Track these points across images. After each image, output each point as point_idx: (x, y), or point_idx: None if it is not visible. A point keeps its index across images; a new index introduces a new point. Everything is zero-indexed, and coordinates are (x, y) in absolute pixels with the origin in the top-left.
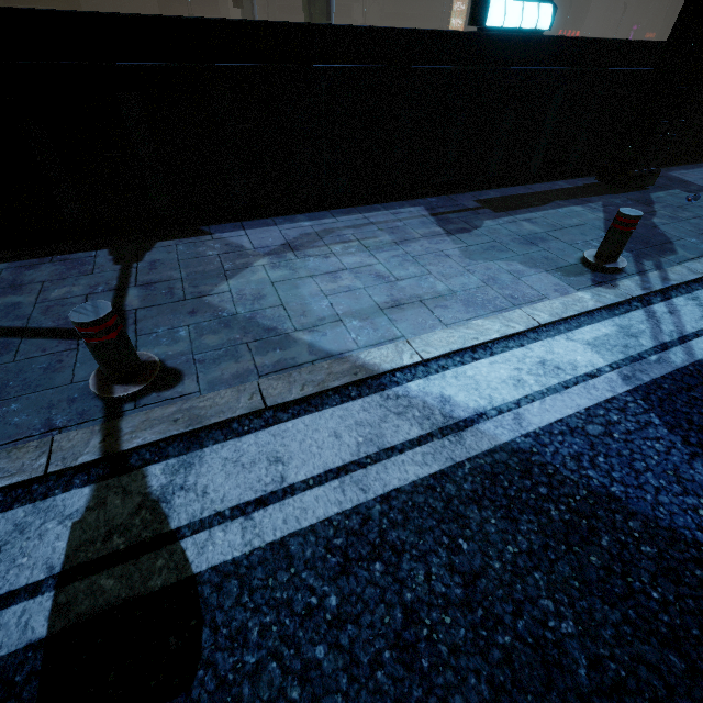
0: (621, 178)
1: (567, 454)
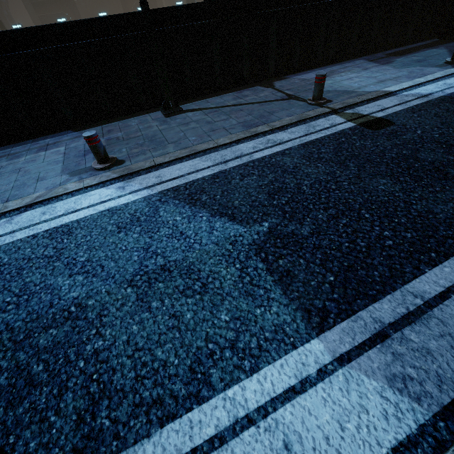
0: (451, 35)
1: None
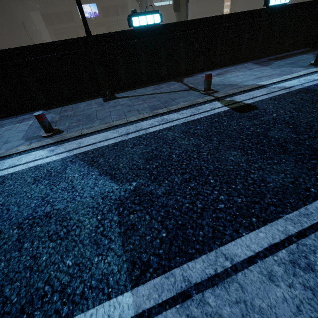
0: None
1: (316, 87)
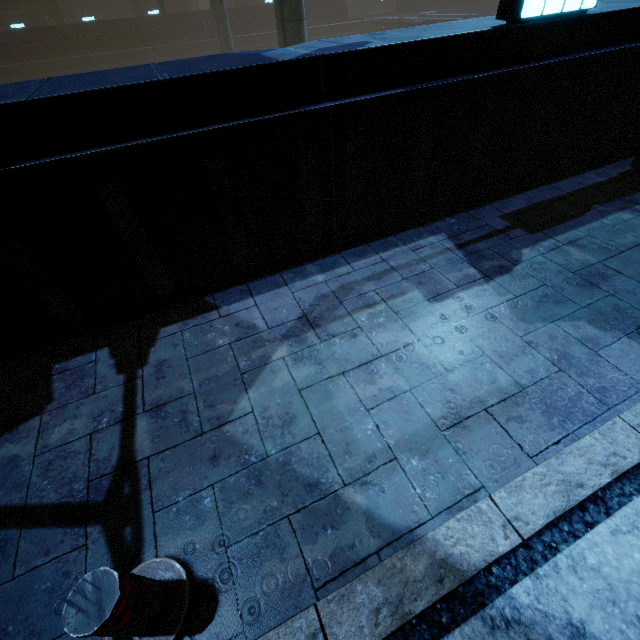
0: None
1: None
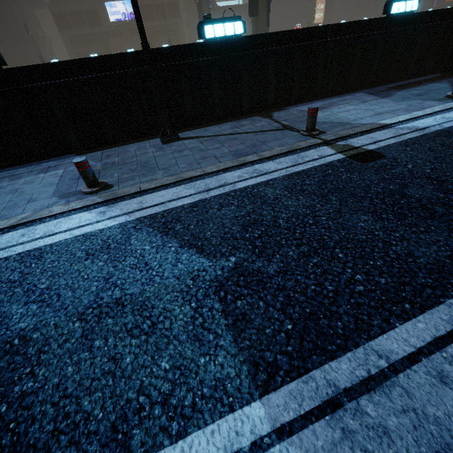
0: None
1: None
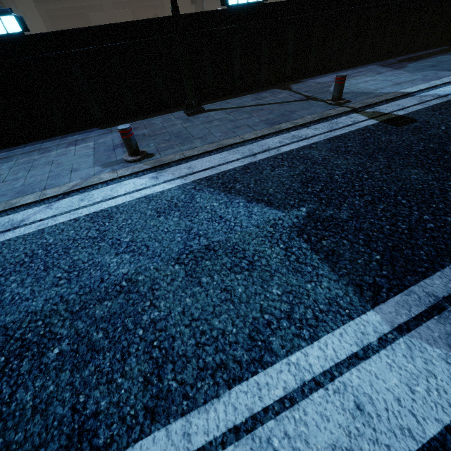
0: None
1: None
